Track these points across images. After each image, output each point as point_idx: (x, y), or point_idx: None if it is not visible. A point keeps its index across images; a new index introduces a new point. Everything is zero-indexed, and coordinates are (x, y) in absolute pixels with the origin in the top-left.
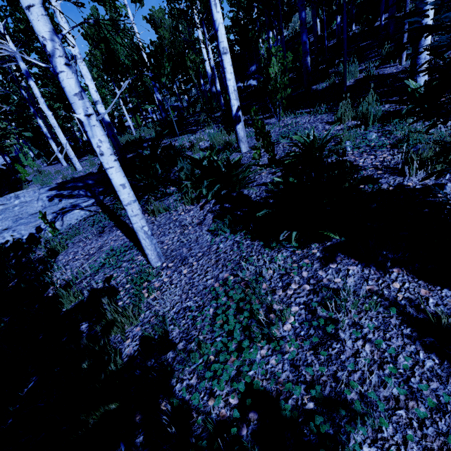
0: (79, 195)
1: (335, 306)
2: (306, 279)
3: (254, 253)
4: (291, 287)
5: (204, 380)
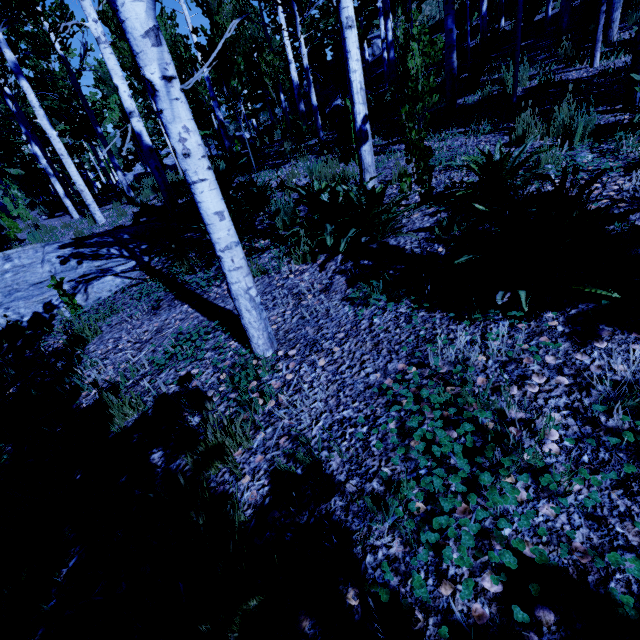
0: (111, 255)
1: (633, 410)
2: (555, 368)
3: (439, 330)
4: (530, 382)
5: (423, 549)
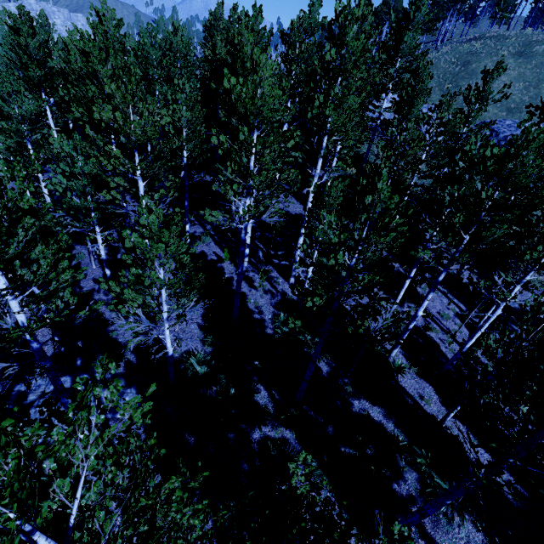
0: None
1: None
2: None
3: None
4: None
5: None
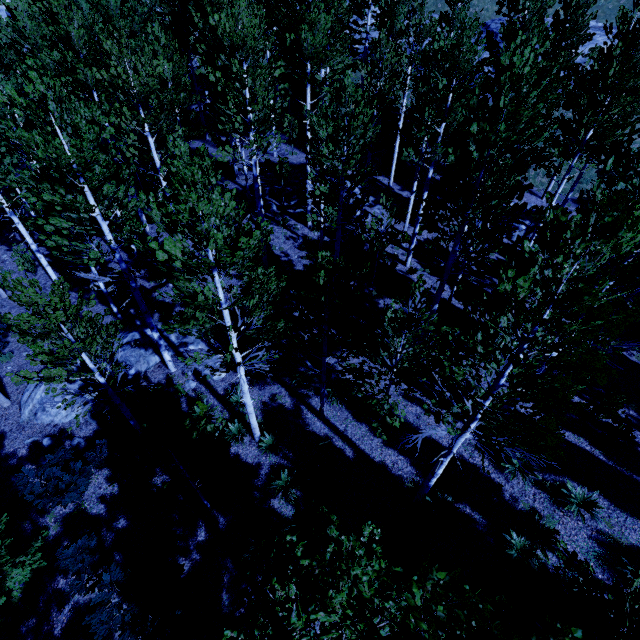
0: None
1: None
2: None
3: None
4: None
5: None
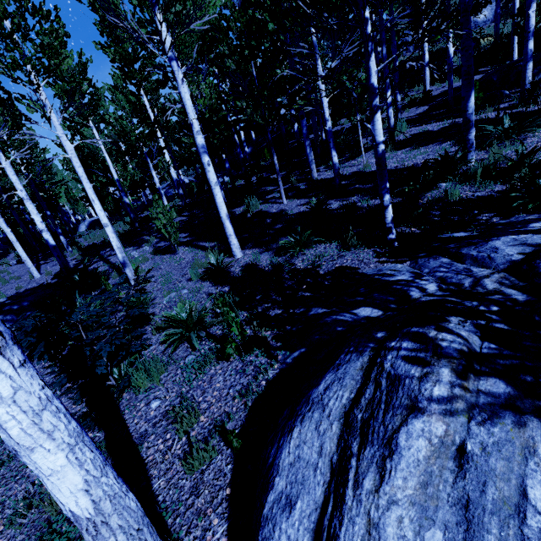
0: (8, 320)
1: None
2: None
3: None
4: None
5: None
